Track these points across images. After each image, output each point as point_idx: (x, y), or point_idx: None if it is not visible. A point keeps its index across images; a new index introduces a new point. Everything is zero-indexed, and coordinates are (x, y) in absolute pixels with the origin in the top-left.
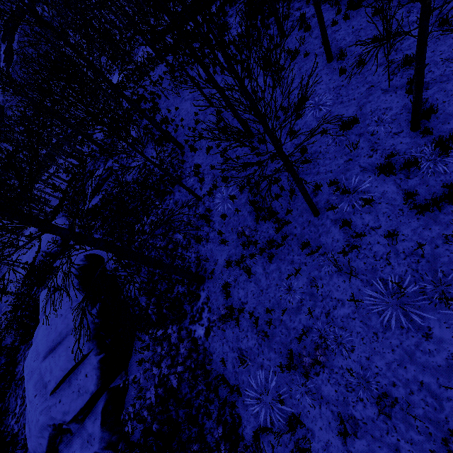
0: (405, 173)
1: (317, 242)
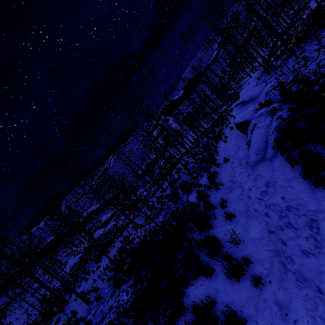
0: None
1: None
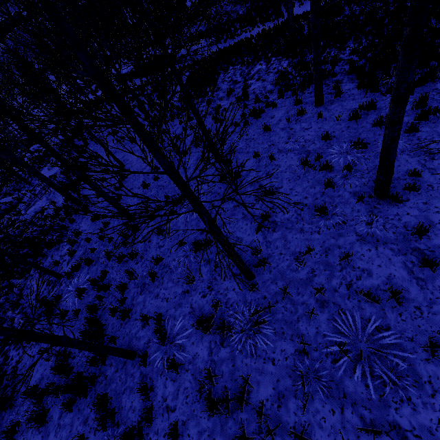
0: (222, 336)
1: (118, 400)
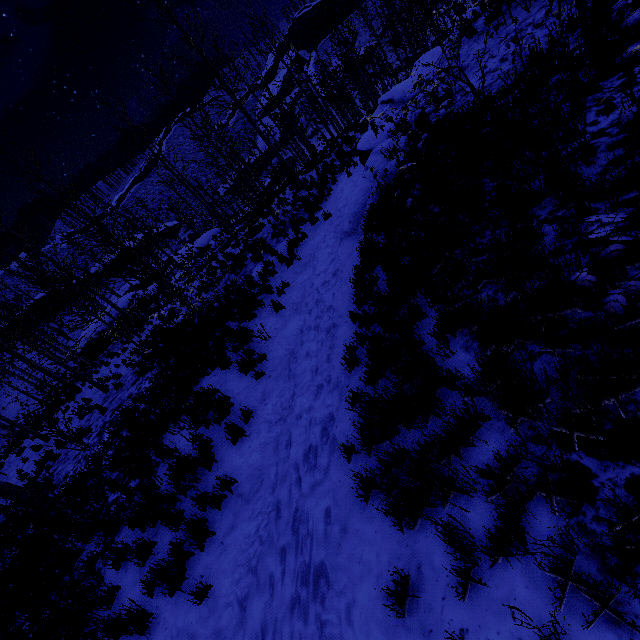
0: None
1: None
